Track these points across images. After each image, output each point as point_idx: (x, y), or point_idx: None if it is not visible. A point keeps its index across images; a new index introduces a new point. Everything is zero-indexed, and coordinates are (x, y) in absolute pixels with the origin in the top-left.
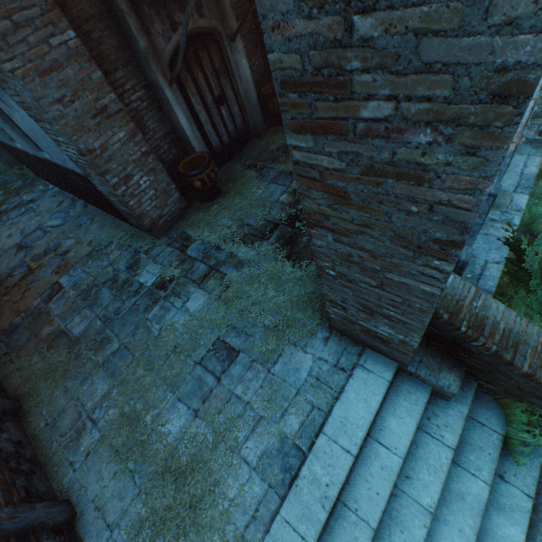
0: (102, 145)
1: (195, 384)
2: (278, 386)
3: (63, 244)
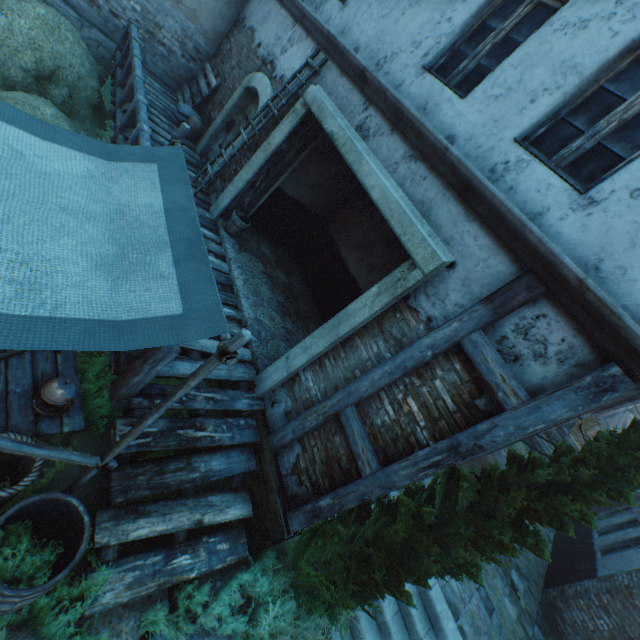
0: (637, 605)
1: None
2: (479, 632)
3: None
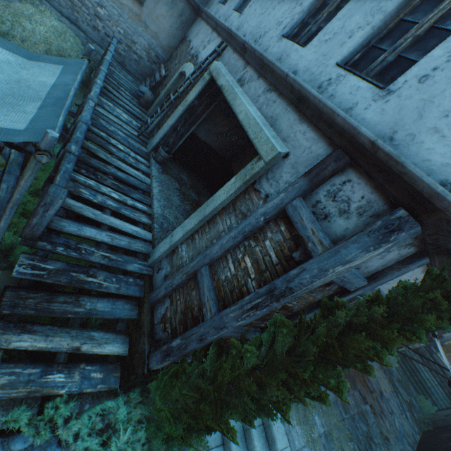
0: None
1: (329, 445)
2: None
3: (386, 419)
